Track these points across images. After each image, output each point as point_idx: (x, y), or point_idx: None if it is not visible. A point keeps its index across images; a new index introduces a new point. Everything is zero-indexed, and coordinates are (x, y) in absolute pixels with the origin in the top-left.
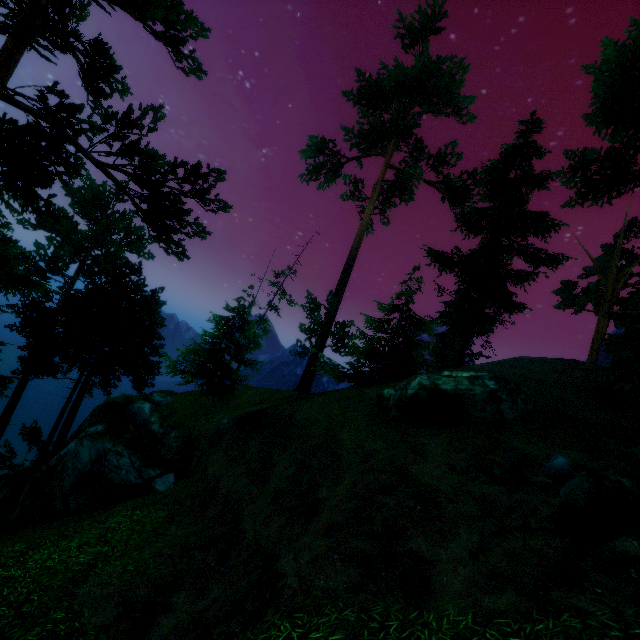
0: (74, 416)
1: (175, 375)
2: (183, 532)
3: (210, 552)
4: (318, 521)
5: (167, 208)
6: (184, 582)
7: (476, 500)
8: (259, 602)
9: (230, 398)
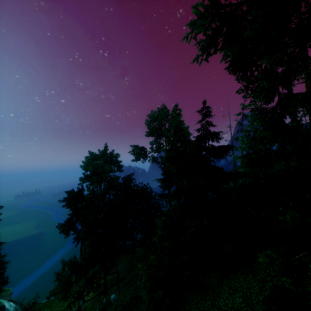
0: None
1: (243, 160)
2: None
3: None
4: None
5: None
6: None
7: None
8: None
9: None
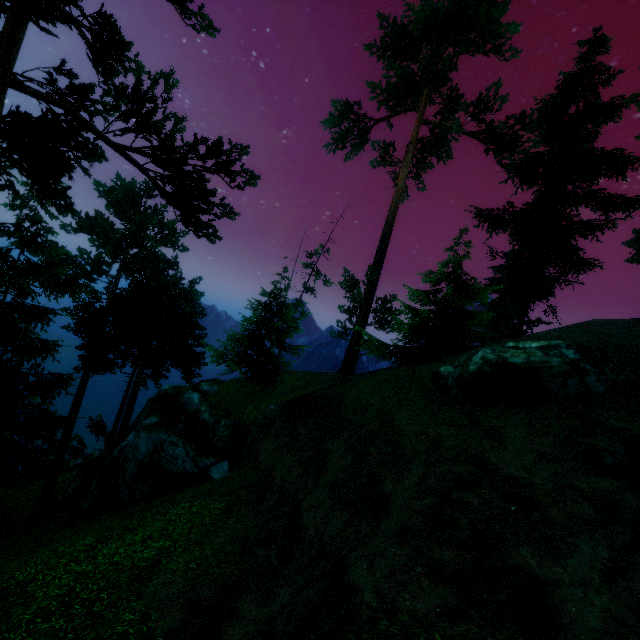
0: (132, 408)
1: (219, 364)
2: (242, 525)
3: (271, 549)
4: (388, 521)
5: (191, 188)
6: (248, 584)
7: (589, 499)
8: (333, 620)
9: (274, 384)
